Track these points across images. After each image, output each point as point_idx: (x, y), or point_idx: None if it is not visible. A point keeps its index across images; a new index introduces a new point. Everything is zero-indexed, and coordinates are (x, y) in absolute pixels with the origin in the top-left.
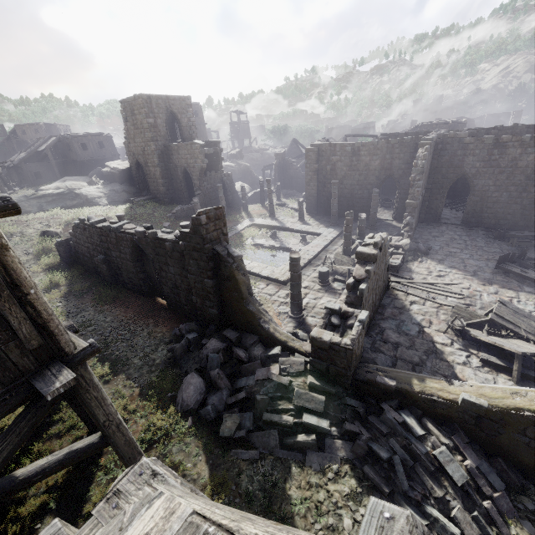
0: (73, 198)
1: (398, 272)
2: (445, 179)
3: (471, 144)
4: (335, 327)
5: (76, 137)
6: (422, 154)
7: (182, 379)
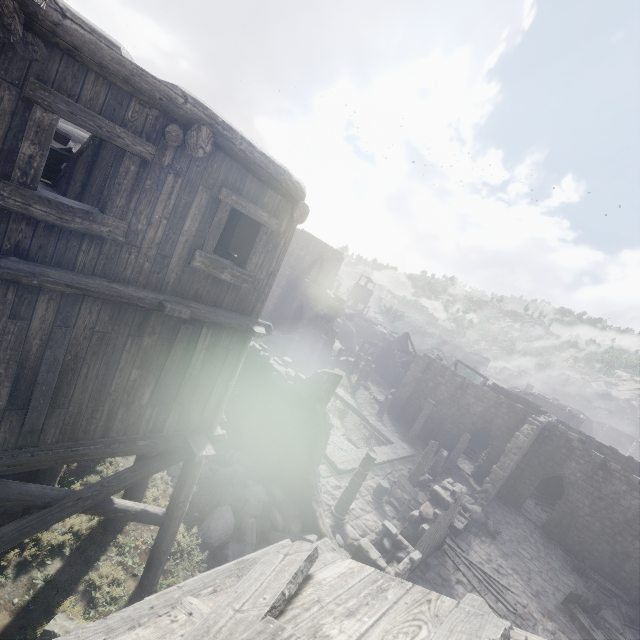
0: None
1: (456, 536)
2: (541, 468)
3: (578, 450)
4: (384, 550)
5: None
6: (527, 430)
7: (212, 507)
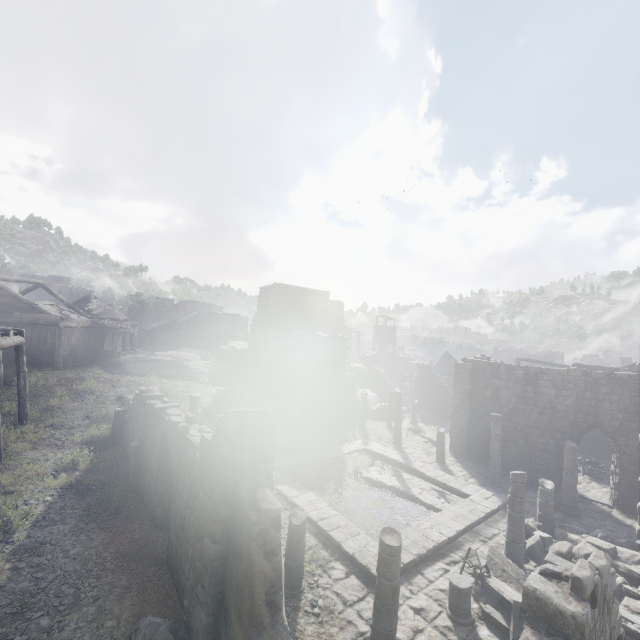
0: (178, 368)
1: None
2: None
3: None
4: None
5: (214, 314)
6: None
7: None
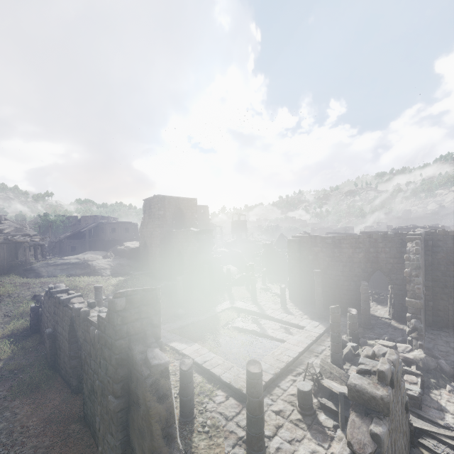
0: (84, 268)
1: (420, 407)
2: (448, 277)
3: None
4: None
5: (110, 223)
6: (413, 248)
7: None
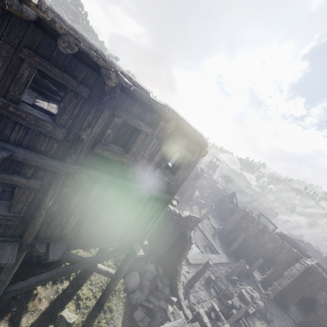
0: None
1: (247, 317)
2: (303, 290)
3: None
4: (210, 318)
5: None
6: (298, 267)
7: (130, 270)
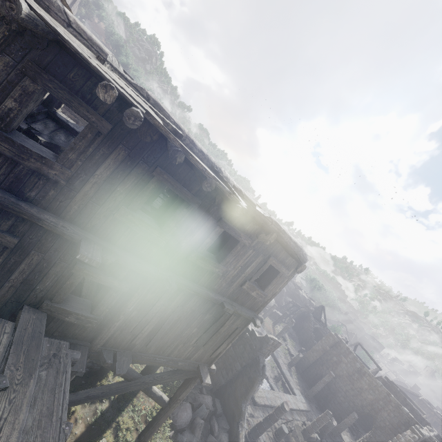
0: None
1: None
2: None
3: None
4: None
5: None
6: (409, 436)
7: None
